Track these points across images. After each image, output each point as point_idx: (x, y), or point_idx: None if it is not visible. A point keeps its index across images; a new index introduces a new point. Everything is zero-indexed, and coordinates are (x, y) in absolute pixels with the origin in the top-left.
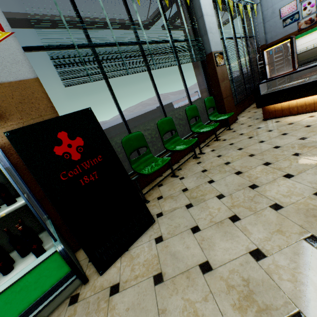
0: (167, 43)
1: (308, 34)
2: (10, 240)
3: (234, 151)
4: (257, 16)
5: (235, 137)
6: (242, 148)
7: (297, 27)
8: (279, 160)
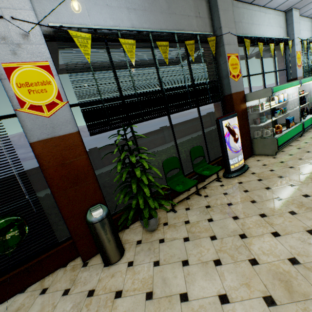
0: None
1: None
2: (303, 111)
3: None
4: None
5: None
6: None
7: None
8: None
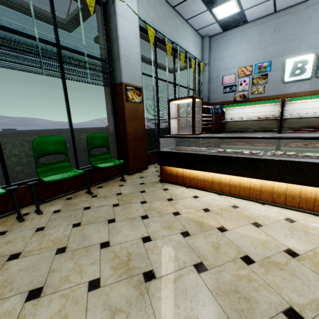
0: (26, 39)
1: (241, 107)
2: None
3: (66, 226)
4: (204, 75)
5: (106, 197)
6: (80, 224)
7: (234, 97)
8: (57, 291)
